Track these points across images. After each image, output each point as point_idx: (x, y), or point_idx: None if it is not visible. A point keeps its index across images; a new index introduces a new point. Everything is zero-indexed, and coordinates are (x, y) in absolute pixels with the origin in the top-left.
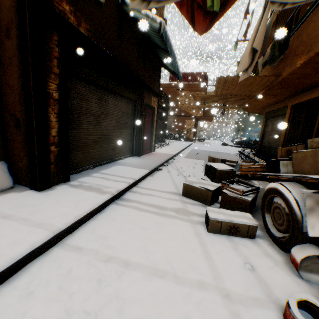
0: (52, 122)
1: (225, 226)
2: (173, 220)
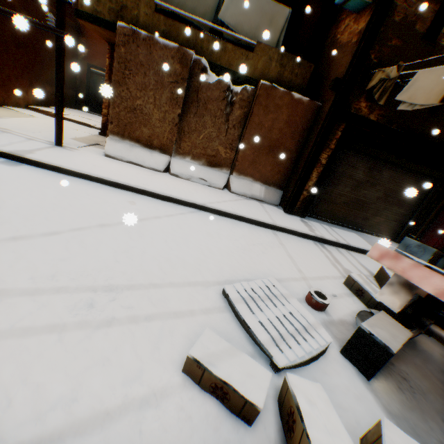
0: (312, 177)
1: (355, 286)
2: (333, 267)
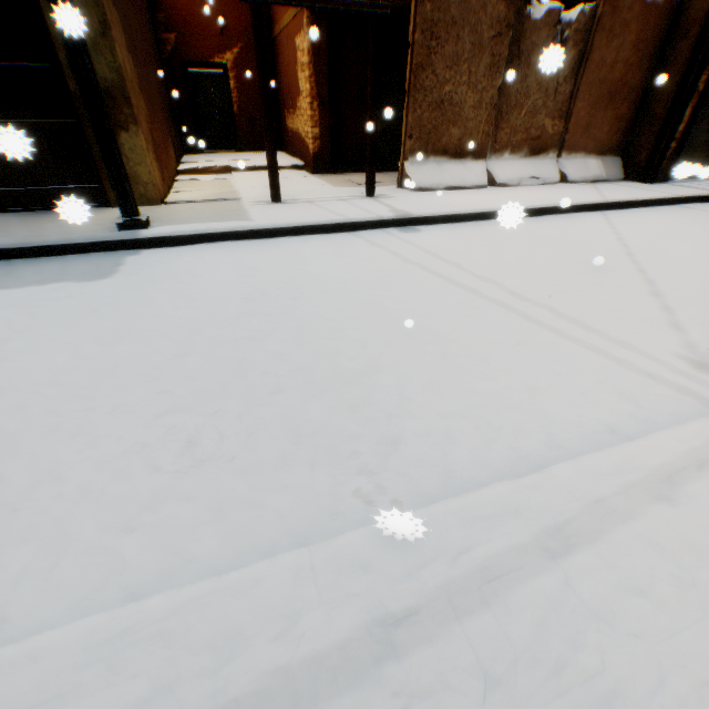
0: (682, 118)
1: None
2: None
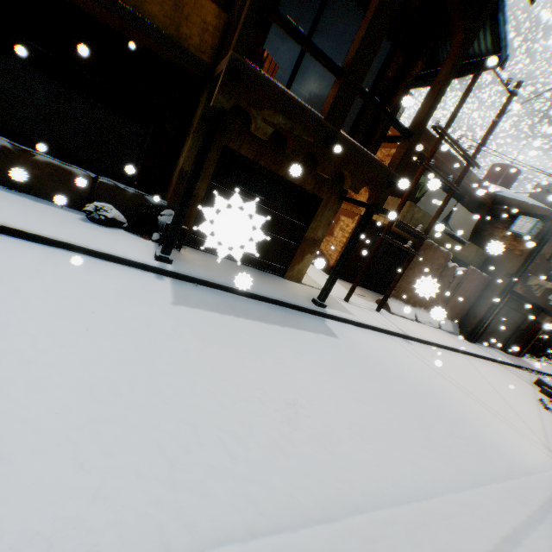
0: (486, 321)
1: (547, 393)
2: (523, 381)
